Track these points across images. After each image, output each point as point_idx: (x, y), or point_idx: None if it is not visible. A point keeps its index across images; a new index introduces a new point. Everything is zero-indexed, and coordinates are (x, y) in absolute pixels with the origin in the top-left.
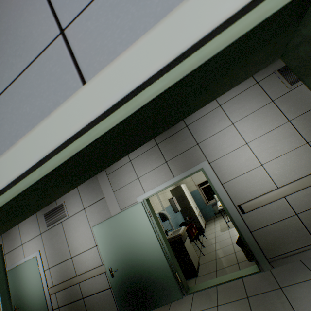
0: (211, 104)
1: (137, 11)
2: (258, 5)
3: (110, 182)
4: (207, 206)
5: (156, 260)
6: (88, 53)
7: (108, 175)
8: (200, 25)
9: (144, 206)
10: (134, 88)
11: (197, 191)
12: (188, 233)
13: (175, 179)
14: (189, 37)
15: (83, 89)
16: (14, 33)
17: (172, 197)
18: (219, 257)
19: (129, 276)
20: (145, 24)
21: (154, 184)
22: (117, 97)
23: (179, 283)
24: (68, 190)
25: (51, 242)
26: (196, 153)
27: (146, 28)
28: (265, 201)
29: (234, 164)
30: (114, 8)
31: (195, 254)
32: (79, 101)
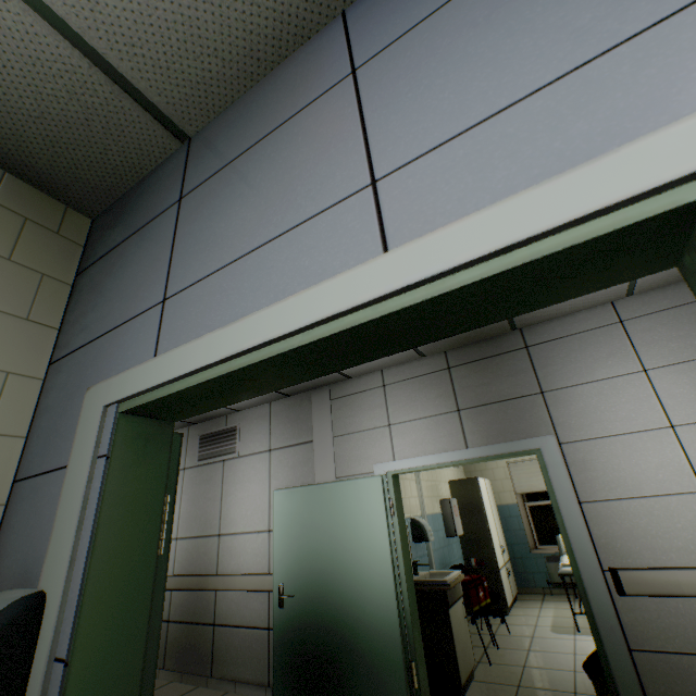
0: (598, 314)
1: (473, 182)
2: (618, 210)
3: (331, 416)
4: (532, 555)
5: (377, 612)
6: (400, 216)
7: (333, 401)
8: (541, 219)
9: (384, 486)
10: (445, 269)
11: (515, 508)
12: (466, 592)
13: (467, 453)
14: (525, 229)
15: (384, 257)
16: (312, 170)
17: (451, 498)
18: (529, 686)
19: (313, 620)
20: (478, 199)
21: (418, 448)
22: (422, 275)
23: (413, 690)
24: (308, 378)
25: (196, 491)
26: (532, 411)
27: (479, 204)
28: (690, 587)
29: (626, 467)
30: (446, 171)
31: (468, 648)
32: (375, 269)
